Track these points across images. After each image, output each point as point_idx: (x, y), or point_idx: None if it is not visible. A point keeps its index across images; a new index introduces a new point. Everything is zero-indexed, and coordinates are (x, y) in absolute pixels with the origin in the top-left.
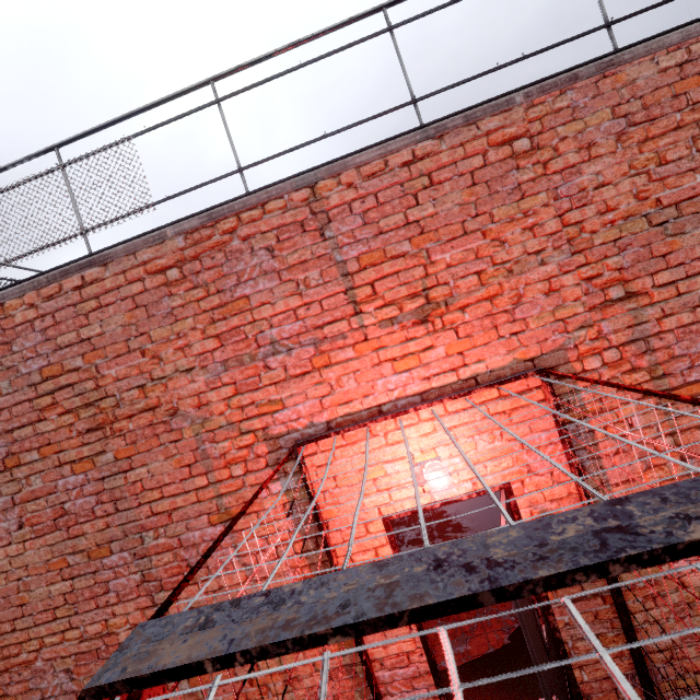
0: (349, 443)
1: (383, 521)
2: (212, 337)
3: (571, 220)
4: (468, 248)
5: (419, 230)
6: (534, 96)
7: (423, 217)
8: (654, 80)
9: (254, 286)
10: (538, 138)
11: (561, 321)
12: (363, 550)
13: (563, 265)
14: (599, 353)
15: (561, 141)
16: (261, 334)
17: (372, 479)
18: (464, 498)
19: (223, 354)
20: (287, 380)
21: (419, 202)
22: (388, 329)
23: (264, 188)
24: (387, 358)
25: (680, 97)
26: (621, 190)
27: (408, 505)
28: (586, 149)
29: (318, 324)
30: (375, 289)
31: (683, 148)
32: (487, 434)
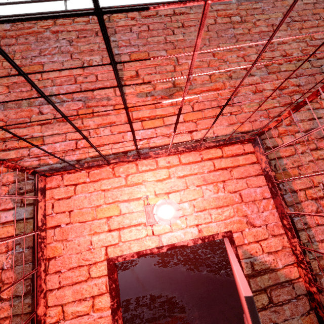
0: (92, 181)
1: (107, 263)
2: (3, 85)
3: (266, 56)
4: (203, 61)
5: (173, 46)
6: (242, 1)
7: (176, 40)
8: (302, 6)
9: (50, 58)
10: (245, 18)
11: (265, 110)
12: (79, 299)
13: (263, 78)
14: (293, 134)
15: (257, 21)
16: (44, 88)
17: (106, 217)
18: (190, 243)
19: (6, 98)
20: (53, 123)
21: (174, 33)
22: (143, 99)
23: (77, 10)
24: (139, 117)
25: (316, 15)
26: (293, 47)
27: (136, 248)
28: (271, 26)
29: (91, 88)
30: (138, 73)
31: (322, 35)
32: (212, 185)
